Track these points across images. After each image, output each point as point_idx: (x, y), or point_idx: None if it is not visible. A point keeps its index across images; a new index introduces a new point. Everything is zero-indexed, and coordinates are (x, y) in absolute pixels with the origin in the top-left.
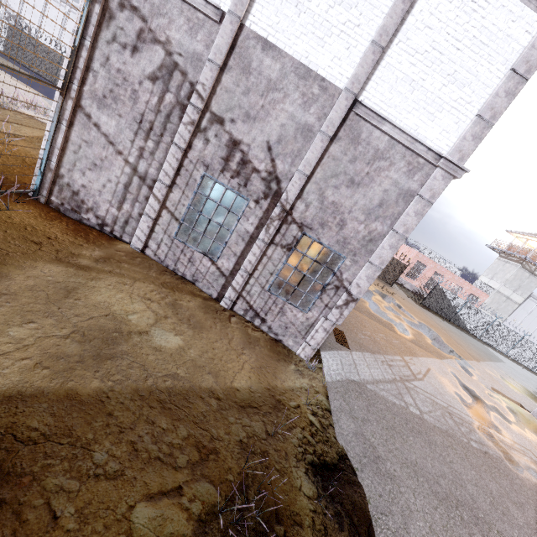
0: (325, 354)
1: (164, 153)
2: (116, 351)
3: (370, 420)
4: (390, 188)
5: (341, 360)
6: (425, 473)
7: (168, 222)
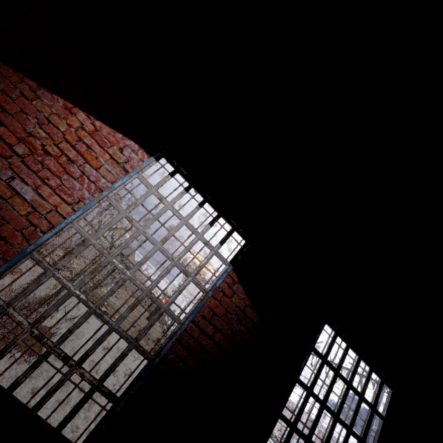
0: None
1: None
2: None
3: None
4: None
5: None
6: None
7: None
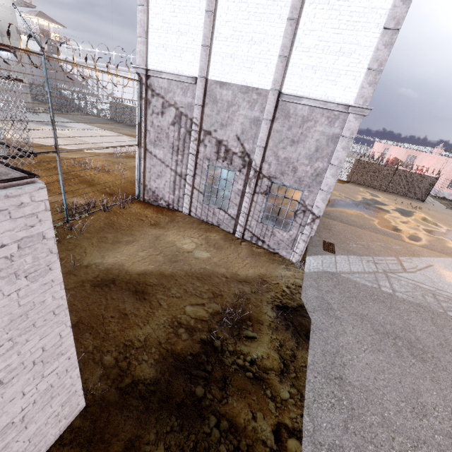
0: (309, 258)
1: (187, 160)
2: (177, 259)
3: (333, 292)
4: (320, 137)
5: (323, 260)
6: (372, 320)
7: (197, 195)
